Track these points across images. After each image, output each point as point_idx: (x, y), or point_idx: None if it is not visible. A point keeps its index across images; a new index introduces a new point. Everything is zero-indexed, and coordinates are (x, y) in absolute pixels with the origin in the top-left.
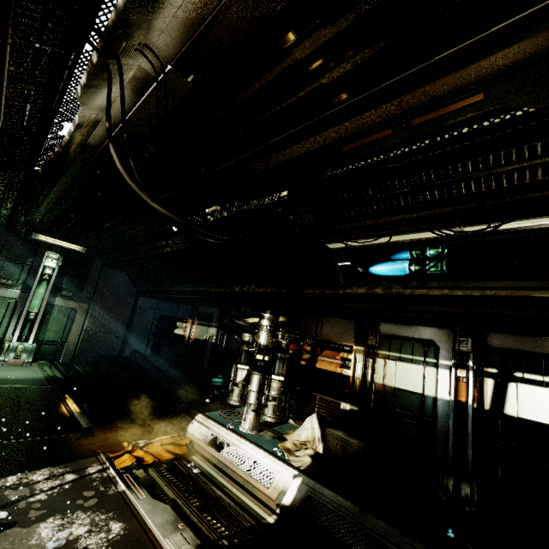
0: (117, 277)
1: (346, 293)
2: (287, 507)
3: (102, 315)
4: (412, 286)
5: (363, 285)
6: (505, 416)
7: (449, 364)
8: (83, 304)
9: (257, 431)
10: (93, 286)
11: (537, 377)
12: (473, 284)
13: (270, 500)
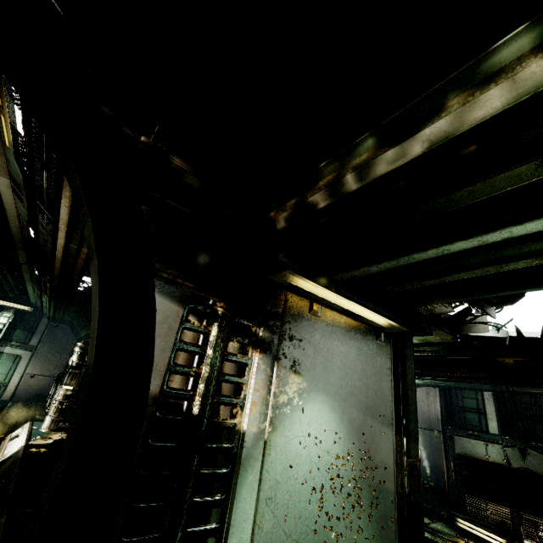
0: (60, 330)
1: None
2: None
3: (43, 360)
4: None
5: None
6: None
7: None
8: (28, 352)
9: (50, 430)
10: (38, 337)
11: None
12: None
13: None
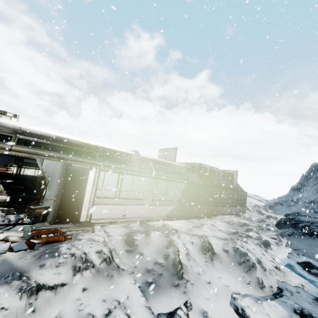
0: None
1: None
2: (9, 201)
3: None
4: None
5: None
6: None
7: None
8: None
9: None
10: None
11: None
12: None
13: (3, 202)
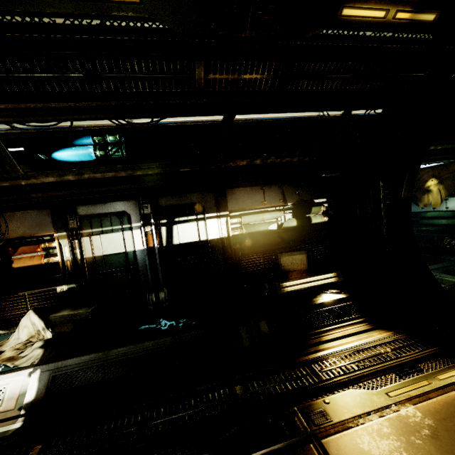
0: None
1: (31, 184)
2: (33, 401)
3: None
4: (102, 171)
5: (51, 173)
6: (174, 245)
7: (139, 225)
8: None
9: None
10: None
11: (185, 218)
12: (147, 165)
13: (8, 412)
